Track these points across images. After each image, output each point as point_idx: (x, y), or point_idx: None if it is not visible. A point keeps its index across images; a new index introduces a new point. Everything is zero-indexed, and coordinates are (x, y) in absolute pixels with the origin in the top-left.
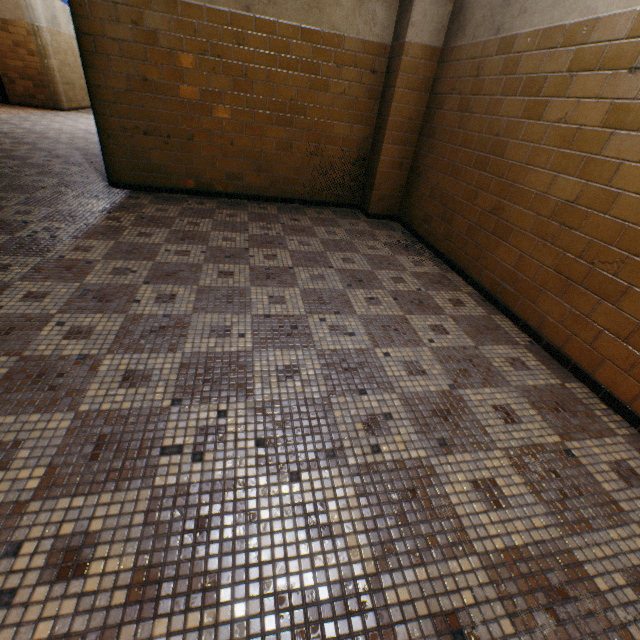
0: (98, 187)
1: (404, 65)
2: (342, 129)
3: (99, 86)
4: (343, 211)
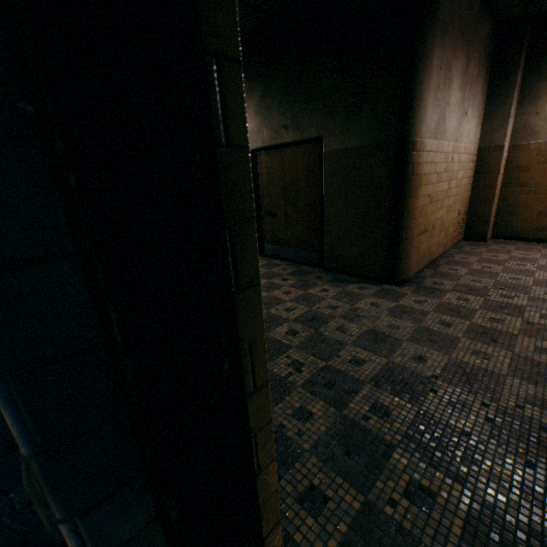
0: (398, 288)
1: (503, 155)
2: (464, 196)
3: (413, 208)
4: (467, 244)
